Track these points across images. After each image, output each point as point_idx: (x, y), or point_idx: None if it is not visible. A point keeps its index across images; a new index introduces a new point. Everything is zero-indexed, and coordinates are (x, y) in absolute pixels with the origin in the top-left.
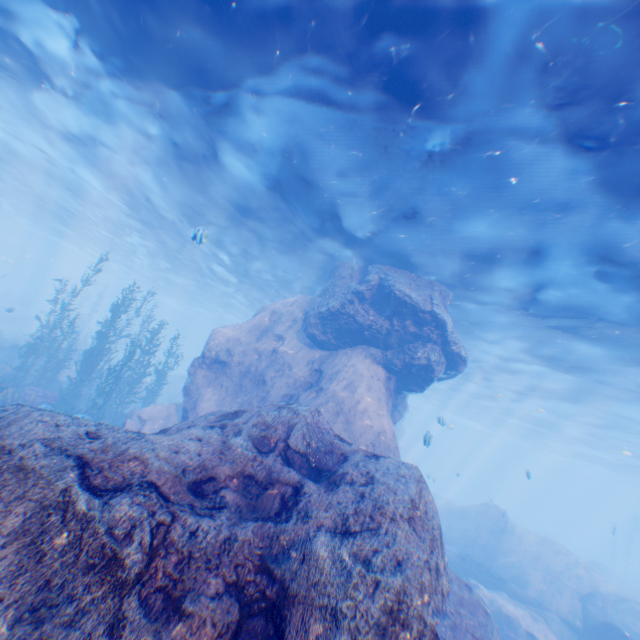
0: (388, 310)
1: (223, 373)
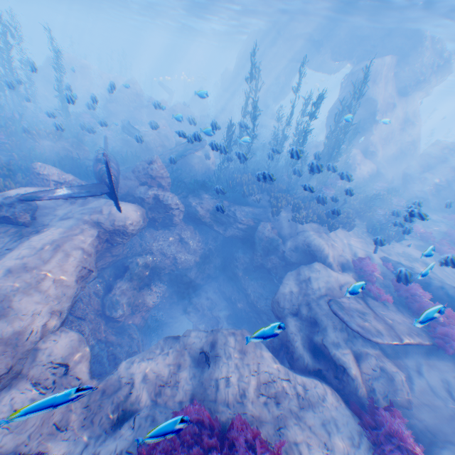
0: (437, 75)
1: (375, 127)
